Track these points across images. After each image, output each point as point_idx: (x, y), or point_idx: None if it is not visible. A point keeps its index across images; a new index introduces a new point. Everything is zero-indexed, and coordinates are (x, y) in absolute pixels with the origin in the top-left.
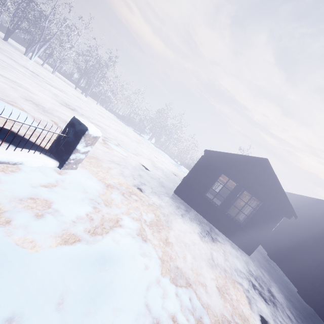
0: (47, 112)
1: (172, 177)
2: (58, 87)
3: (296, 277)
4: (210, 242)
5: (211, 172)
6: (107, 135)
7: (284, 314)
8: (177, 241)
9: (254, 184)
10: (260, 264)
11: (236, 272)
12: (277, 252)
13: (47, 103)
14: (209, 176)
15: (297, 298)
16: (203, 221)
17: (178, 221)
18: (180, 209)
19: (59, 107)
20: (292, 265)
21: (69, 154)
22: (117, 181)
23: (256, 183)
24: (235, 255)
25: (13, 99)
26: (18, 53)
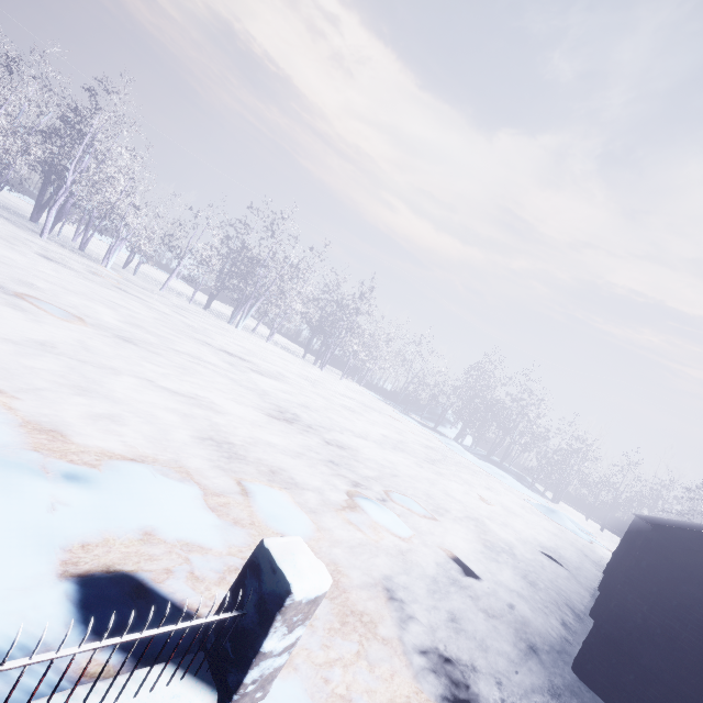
0: (237, 456)
1: (547, 578)
2: (272, 370)
3: None
4: None
5: None
6: (359, 470)
7: None
8: None
9: None
10: None
11: None
12: None
13: (242, 425)
14: (702, 625)
15: None
16: None
17: None
18: None
19: (266, 425)
20: None
21: (242, 668)
22: (388, 700)
23: None
24: None
25: (177, 450)
26: (220, 324)
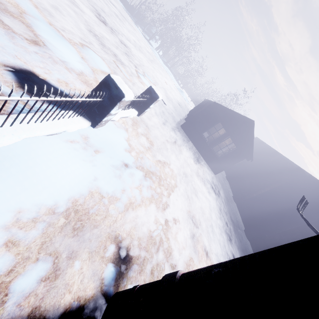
0: (102, 44)
1: (178, 109)
2: None
3: (236, 190)
4: (197, 164)
5: (212, 119)
6: (134, 60)
7: (221, 200)
8: (185, 161)
9: (238, 136)
10: (219, 180)
11: (206, 180)
12: (232, 176)
13: (93, 23)
14: (210, 122)
15: (231, 198)
16: (195, 150)
17: (184, 150)
18: (184, 141)
19: (99, 24)
20: (237, 184)
21: (145, 109)
22: (156, 121)
23: (239, 135)
24: (208, 173)
25: (87, 36)
26: None
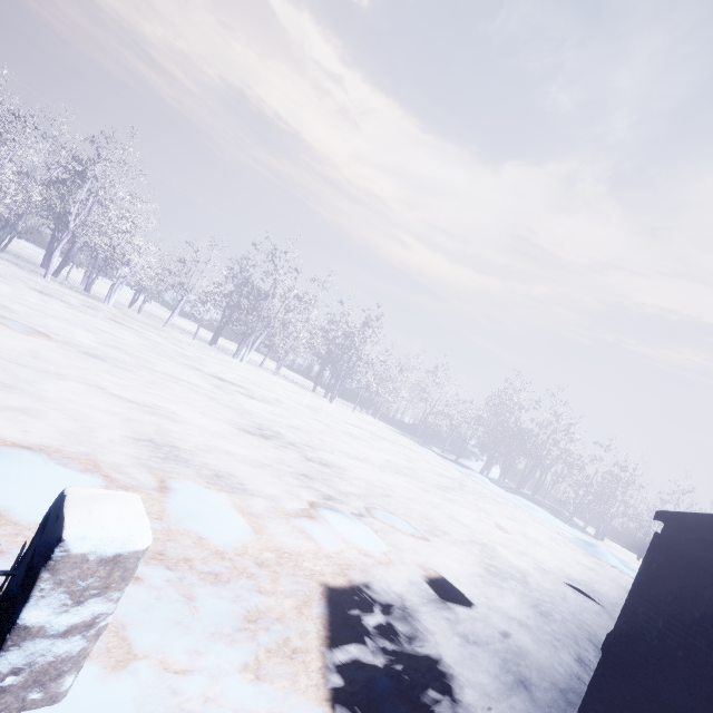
0: (177, 459)
1: (568, 610)
2: (268, 397)
3: None
4: None
5: None
6: (340, 487)
7: None
8: None
9: None
10: None
11: None
12: None
13: (201, 435)
14: None
15: None
16: None
17: None
18: None
19: (233, 437)
20: None
21: None
22: None
23: None
24: None
25: (97, 446)
26: (223, 357)
